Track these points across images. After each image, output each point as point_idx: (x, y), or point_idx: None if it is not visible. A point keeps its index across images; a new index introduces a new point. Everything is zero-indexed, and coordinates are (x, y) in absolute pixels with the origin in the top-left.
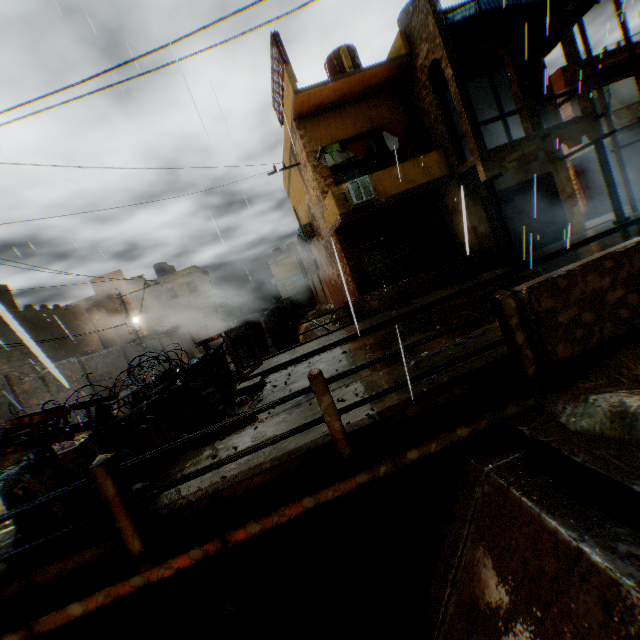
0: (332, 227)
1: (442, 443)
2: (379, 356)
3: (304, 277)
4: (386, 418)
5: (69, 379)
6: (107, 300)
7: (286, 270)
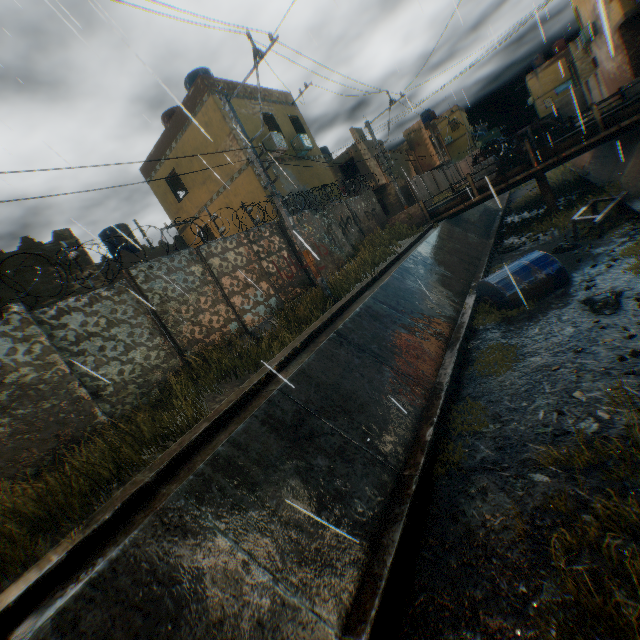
0: (614, 27)
1: (637, 118)
2: (616, 94)
3: (572, 85)
4: (616, 115)
5: (420, 185)
6: (413, 145)
7: (548, 83)
